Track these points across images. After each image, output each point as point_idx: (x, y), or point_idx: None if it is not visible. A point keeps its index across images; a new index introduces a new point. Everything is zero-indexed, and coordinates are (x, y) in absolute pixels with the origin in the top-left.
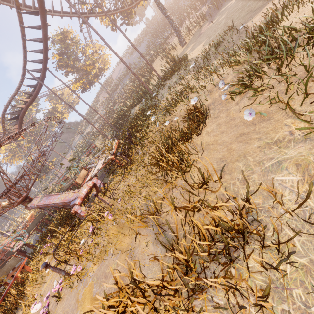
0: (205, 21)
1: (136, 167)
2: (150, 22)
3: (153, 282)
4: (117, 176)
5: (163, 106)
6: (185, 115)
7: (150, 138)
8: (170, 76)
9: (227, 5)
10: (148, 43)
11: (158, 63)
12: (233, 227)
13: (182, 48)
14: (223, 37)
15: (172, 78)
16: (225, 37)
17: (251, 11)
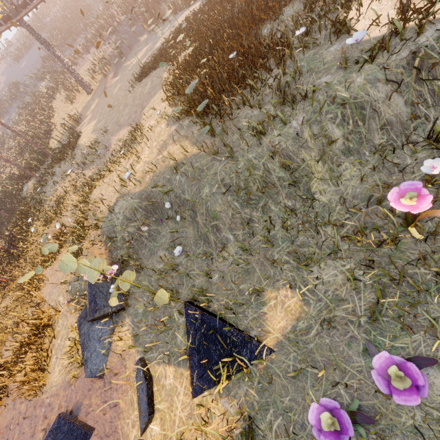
0: (111, 69)
1: (16, 285)
2: (44, 9)
3: (4, 359)
4: (0, 295)
5: (45, 212)
6: (59, 231)
7: (33, 249)
8: (61, 161)
9: (129, 62)
10: (45, 52)
11: (61, 103)
12: (35, 326)
13: (88, 97)
14: (97, 143)
15: (62, 166)
16: (102, 139)
17: (118, 123)
